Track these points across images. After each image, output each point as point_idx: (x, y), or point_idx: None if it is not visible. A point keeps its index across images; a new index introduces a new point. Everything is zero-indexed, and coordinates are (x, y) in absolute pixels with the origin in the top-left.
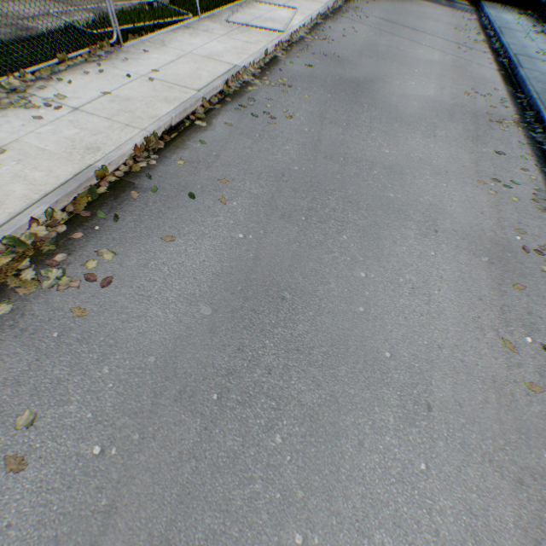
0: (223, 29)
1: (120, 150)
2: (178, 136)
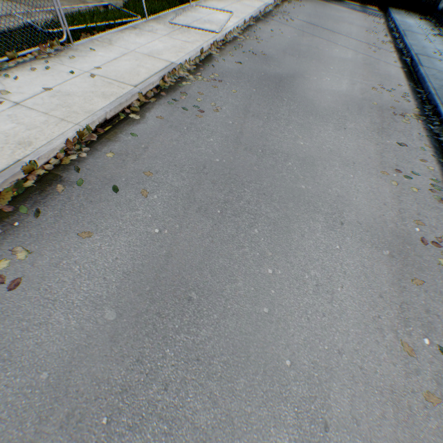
0: (166, 29)
1: (51, 145)
2: (112, 129)
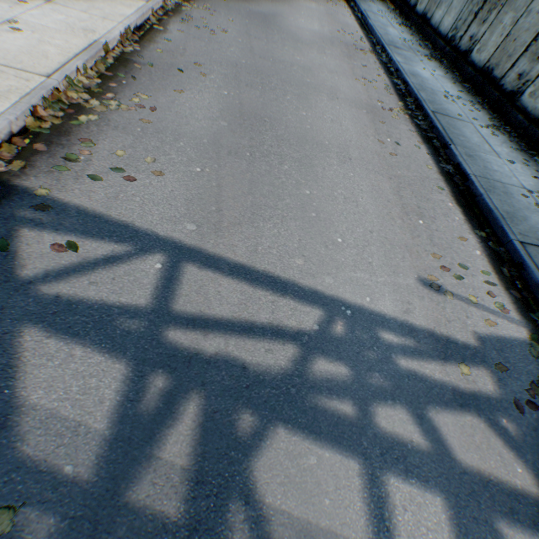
0: None
1: (112, 35)
2: (146, 35)
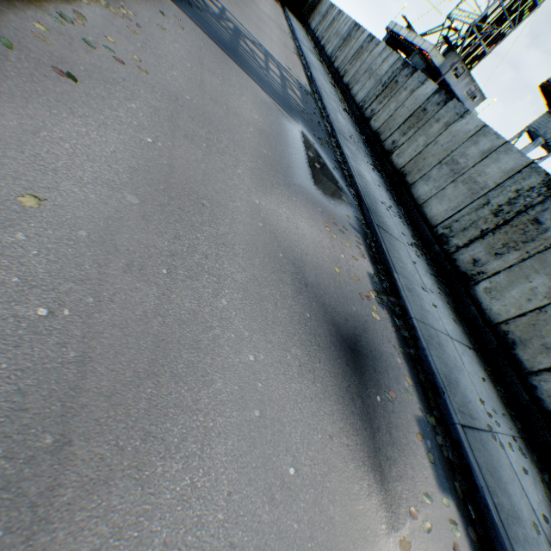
0: None
1: None
2: None
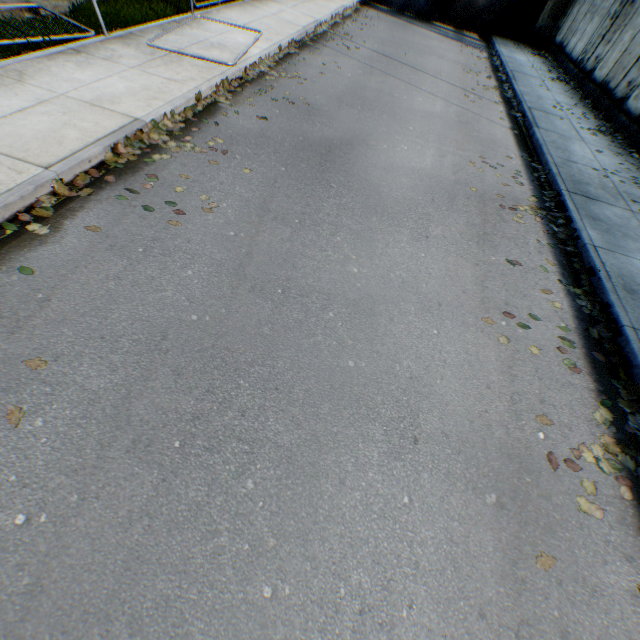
0: (140, 56)
1: None
2: None
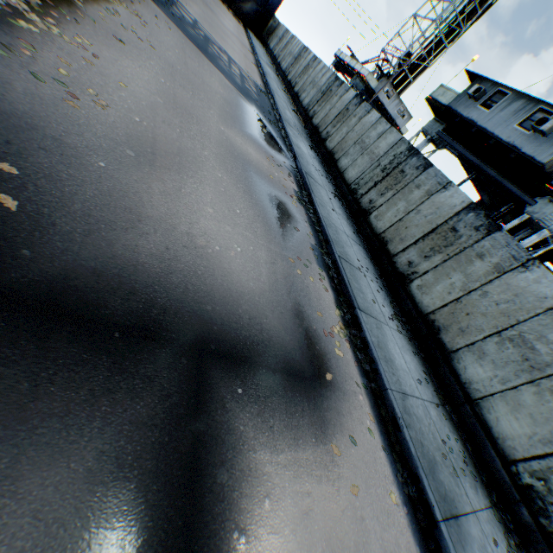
0: None
1: None
2: None
